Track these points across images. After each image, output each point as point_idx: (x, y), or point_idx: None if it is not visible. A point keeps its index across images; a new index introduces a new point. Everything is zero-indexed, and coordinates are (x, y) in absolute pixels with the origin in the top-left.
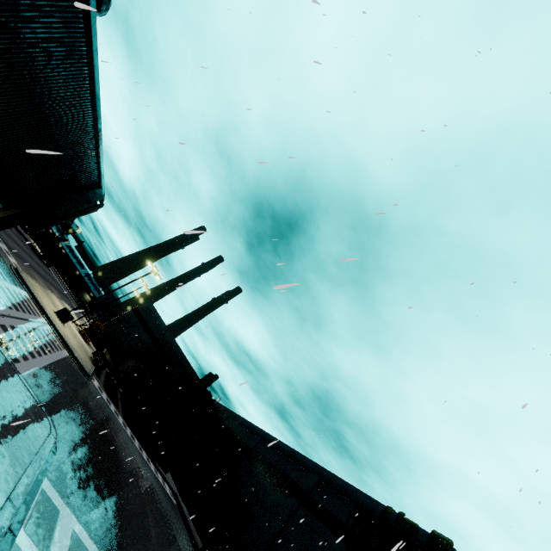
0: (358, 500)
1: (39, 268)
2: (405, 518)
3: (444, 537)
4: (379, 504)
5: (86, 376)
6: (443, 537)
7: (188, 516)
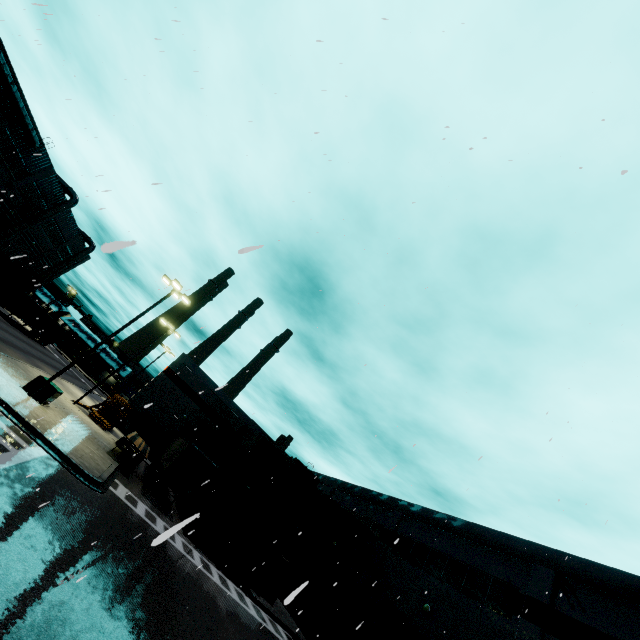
0: None
1: (16, 341)
2: None
3: None
4: None
5: (93, 486)
6: None
7: None
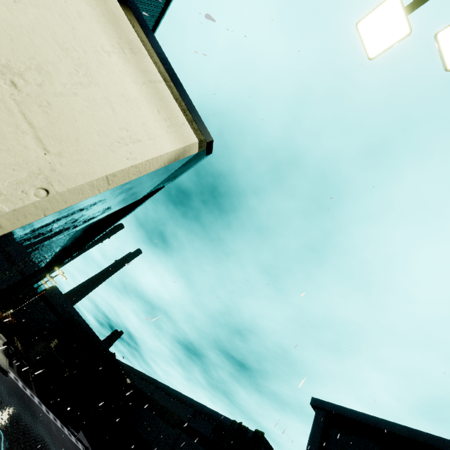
0: (217, 420)
1: None
2: (242, 425)
3: (260, 432)
4: (229, 419)
5: (4, 373)
6: (260, 432)
7: None
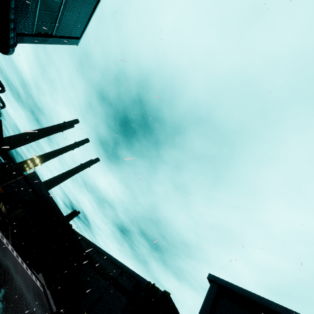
0: (137, 279)
1: None
2: (155, 286)
3: (168, 292)
4: (146, 280)
5: None
6: (167, 292)
7: (49, 296)
